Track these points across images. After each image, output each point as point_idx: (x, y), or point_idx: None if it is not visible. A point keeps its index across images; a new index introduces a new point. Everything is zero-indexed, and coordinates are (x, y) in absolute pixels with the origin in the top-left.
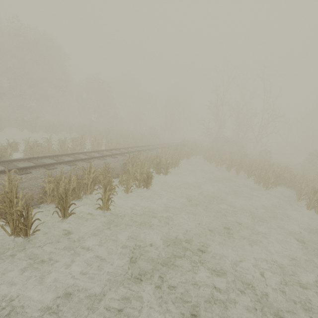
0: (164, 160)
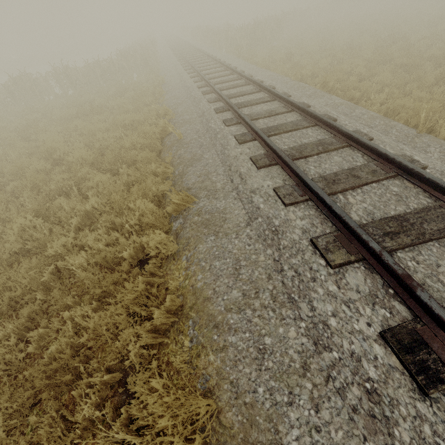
0: None
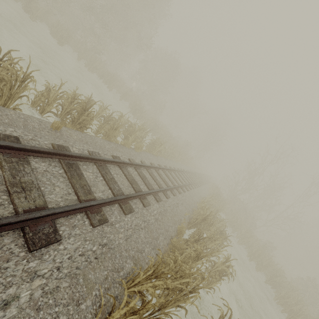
0: (216, 222)
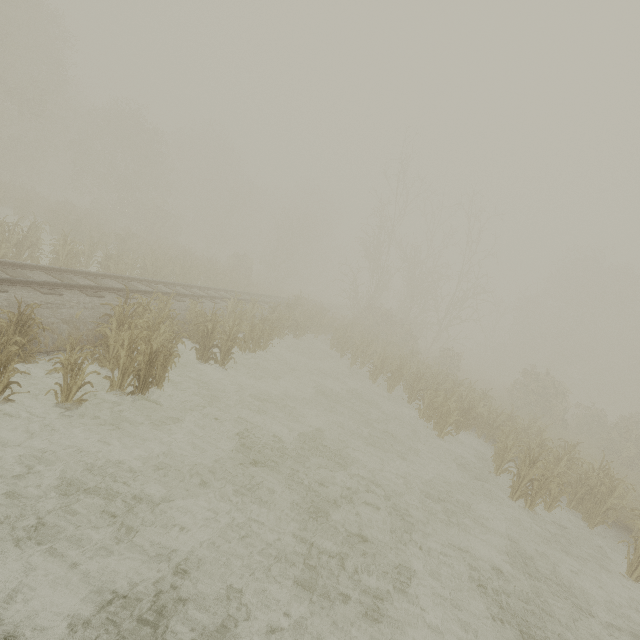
0: (231, 329)
